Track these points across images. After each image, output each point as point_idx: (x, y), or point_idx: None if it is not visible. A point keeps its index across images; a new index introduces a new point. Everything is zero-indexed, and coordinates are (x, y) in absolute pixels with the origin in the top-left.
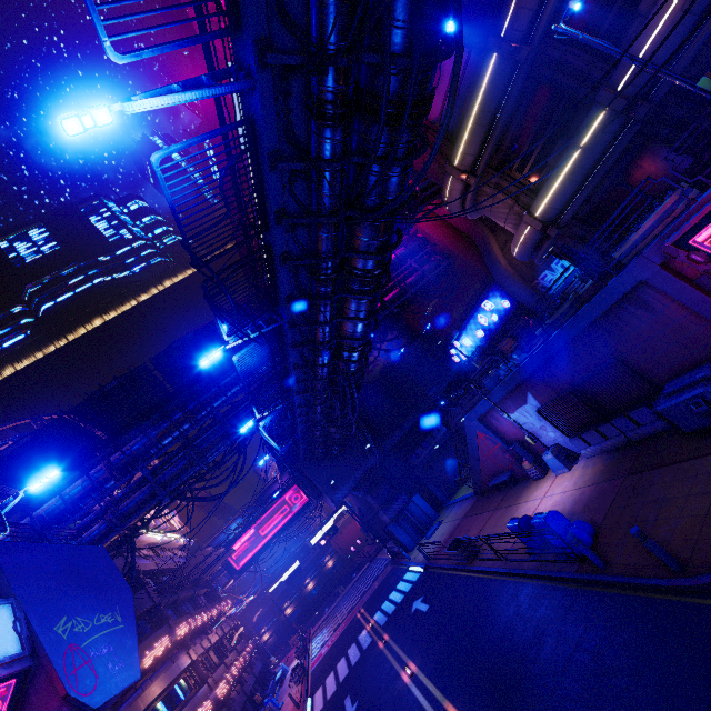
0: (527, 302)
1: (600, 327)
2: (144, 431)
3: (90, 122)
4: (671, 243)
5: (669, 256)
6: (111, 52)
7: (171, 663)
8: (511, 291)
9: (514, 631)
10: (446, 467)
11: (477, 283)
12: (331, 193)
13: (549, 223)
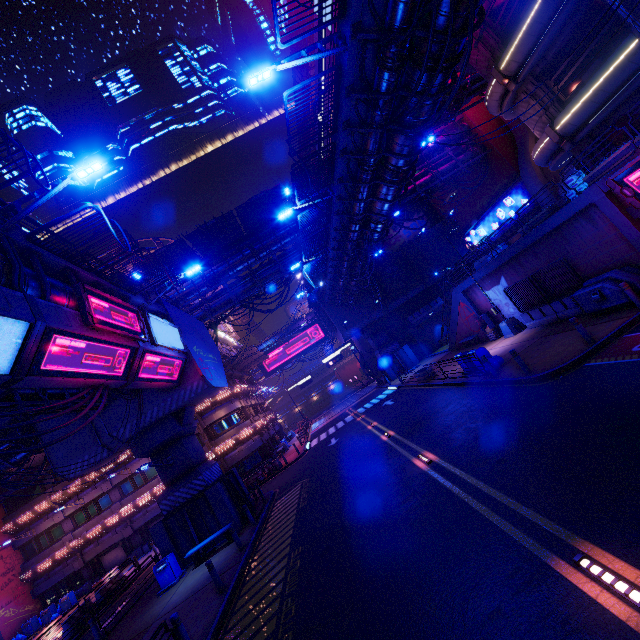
0: (543, 204)
1: (560, 233)
2: (226, 259)
3: (261, 78)
4: (612, 179)
5: (609, 188)
6: (279, 44)
7: (231, 403)
8: (532, 191)
9: (437, 405)
10: (434, 330)
11: (505, 179)
12: (382, 113)
13: (565, 138)
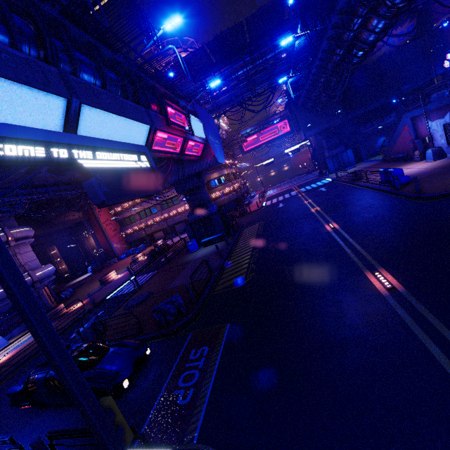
0: None
1: None
2: (231, 64)
3: None
4: None
5: None
6: None
7: (221, 170)
8: None
9: (352, 198)
10: (378, 141)
11: None
12: None
13: None
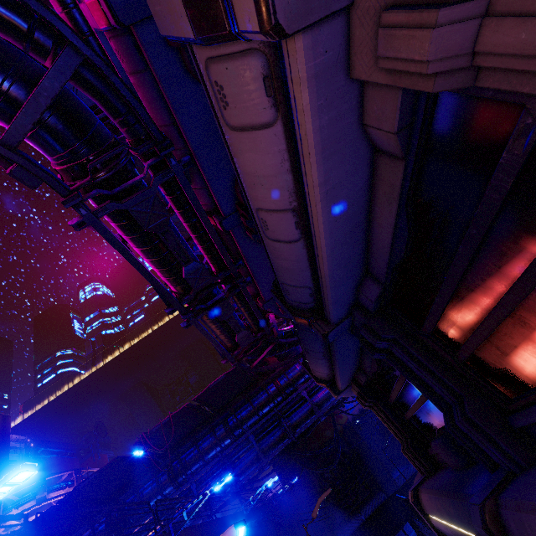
0: None
1: None
2: None
3: None
4: None
5: None
6: None
7: None
8: None
9: None
10: None
11: None
12: None
13: None
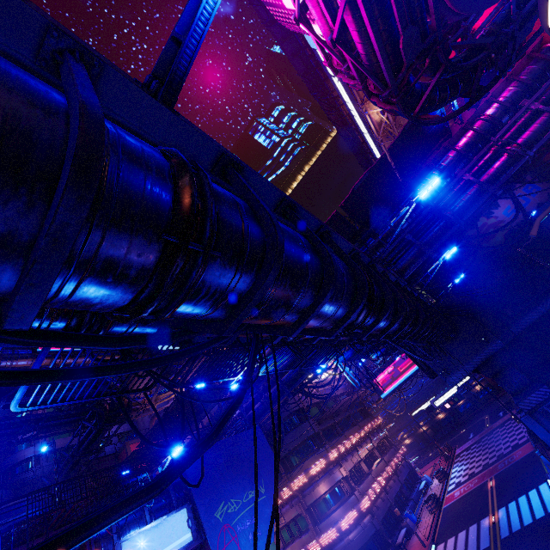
0: None
1: None
2: None
3: None
4: None
5: None
6: None
7: (329, 475)
8: None
9: None
10: None
11: None
12: None
13: None
